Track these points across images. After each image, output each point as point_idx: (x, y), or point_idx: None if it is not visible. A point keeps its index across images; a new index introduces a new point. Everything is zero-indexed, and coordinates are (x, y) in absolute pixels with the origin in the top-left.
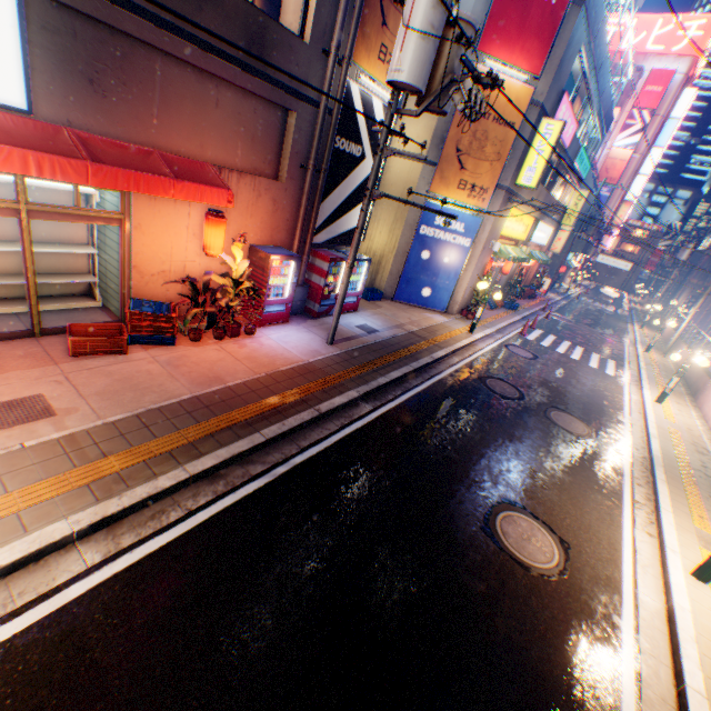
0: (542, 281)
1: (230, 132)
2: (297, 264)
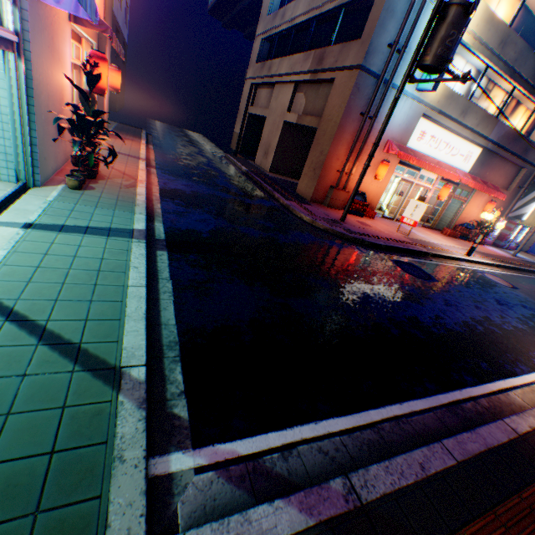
0: None
1: (501, 176)
2: (504, 223)
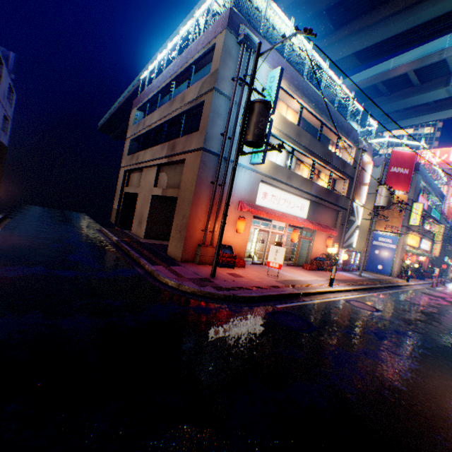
0: (433, 268)
1: (328, 218)
2: (343, 251)
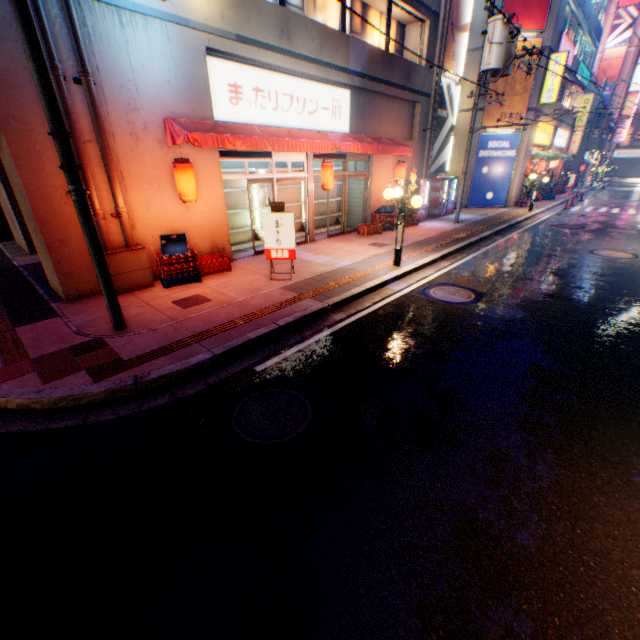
0: (568, 177)
1: (396, 123)
2: (429, 185)
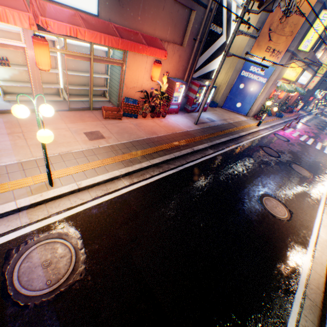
0: (298, 104)
1: (166, 22)
2: (185, 87)
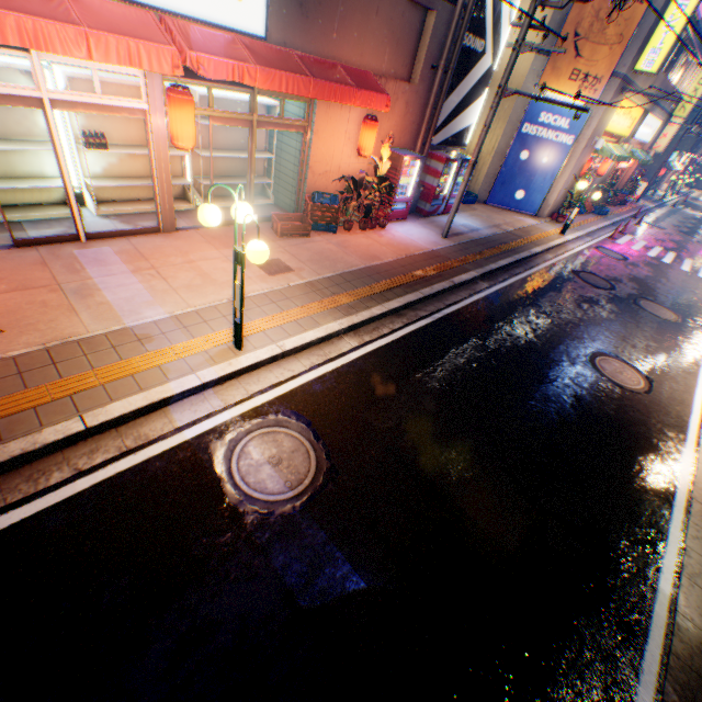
0: (637, 185)
1: (382, 39)
2: (420, 165)
